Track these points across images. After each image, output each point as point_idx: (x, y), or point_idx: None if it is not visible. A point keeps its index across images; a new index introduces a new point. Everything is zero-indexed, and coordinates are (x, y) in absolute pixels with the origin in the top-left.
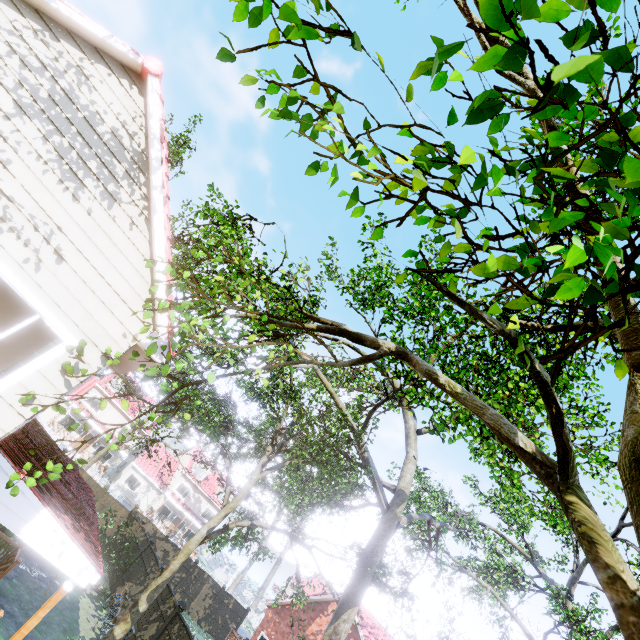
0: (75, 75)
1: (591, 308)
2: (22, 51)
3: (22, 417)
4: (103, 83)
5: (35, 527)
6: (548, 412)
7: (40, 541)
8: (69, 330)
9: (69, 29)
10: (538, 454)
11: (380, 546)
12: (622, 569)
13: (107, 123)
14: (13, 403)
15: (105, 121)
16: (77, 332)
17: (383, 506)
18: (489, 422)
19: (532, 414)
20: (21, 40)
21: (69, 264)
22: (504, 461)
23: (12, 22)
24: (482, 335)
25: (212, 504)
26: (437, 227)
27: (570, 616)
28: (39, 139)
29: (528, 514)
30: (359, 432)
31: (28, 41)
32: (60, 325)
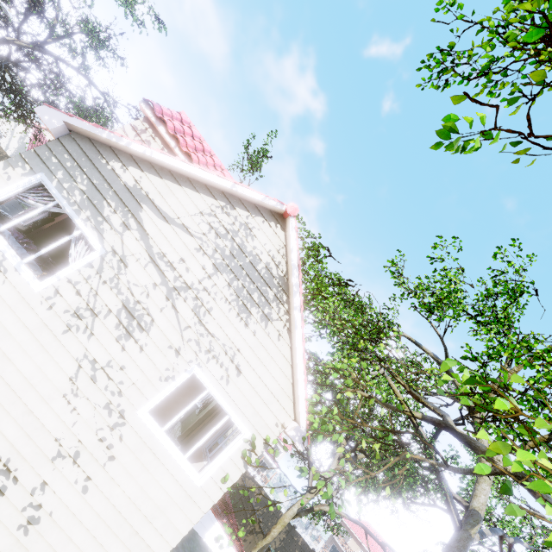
0: (244, 231)
1: None
2: (216, 225)
3: (222, 491)
4: (260, 230)
5: (212, 534)
6: None
7: (215, 544)
8: (245, 425)
9: (240, 197)
10: None
11: None
12: None
13: (263, 260)
14: (217, 481)
15: (261, 259)
16: (249, 425)
17: (455, 522)
18: None
19: None
20: (215, 217)
21: (244, 375)
22: None
23: (210, 207)
24: None
25: (279, 442)
26: None
27: None
28: (226, 286)
29: None
30: (434, 454)
31: (219, 217)
32: (240, 422)
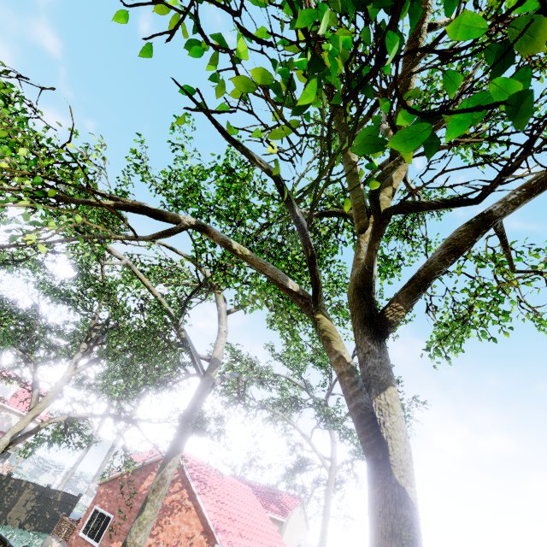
0: None
1: (327, 137)
2: None
3: None
4: None
5: None
6: (307, 256)
7: None
8: None
9: None
10: (301, 291)
11: (199, 403)
12: (344, 352)
13: None
14: None
15: None
16: None
17: (200, 373)
18: (269, 275)
19: (307, 289)
20: None
21: None
22: (289, 324)
23: None
24: (272, 223)
25: None
26: (213, 64)
27: (326, 415)
28: None
29: (305, 360)
30: (176, 316)
31: None
32: None
